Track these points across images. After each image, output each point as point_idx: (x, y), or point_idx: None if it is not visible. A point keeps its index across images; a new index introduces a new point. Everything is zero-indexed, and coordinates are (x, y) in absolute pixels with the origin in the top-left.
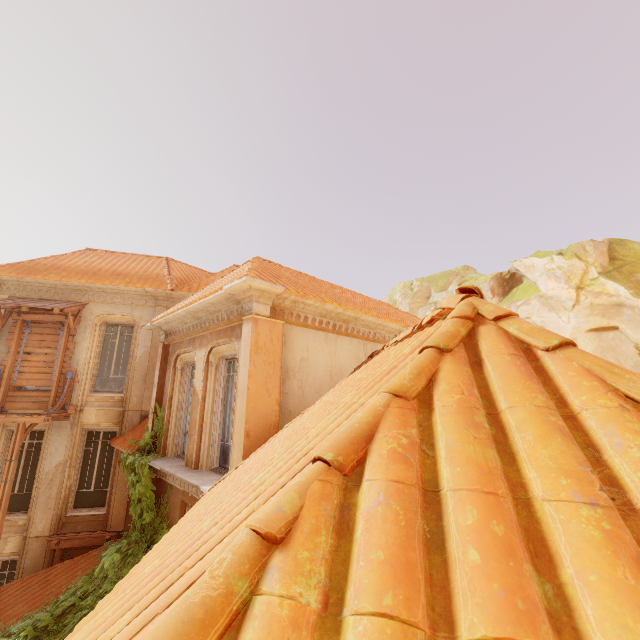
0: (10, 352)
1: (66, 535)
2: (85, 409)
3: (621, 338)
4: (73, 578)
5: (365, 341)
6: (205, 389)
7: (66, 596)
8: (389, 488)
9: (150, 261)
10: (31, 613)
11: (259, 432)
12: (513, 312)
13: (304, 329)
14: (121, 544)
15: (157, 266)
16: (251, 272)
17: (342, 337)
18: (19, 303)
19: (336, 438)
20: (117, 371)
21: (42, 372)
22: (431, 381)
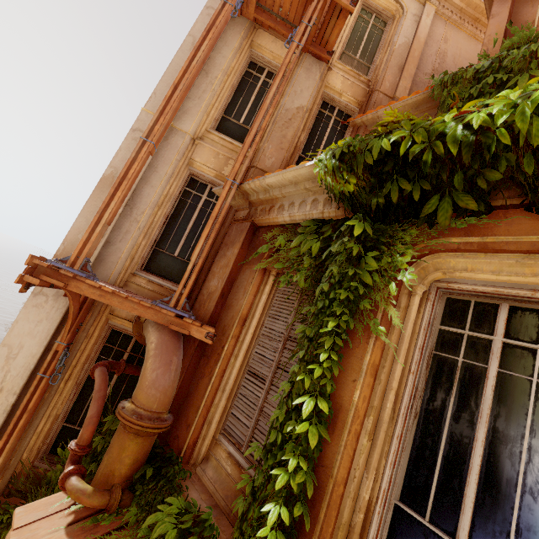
0: None
1: None
2: (332, 70)
3: None
4: None
5: None
6: None
7: None
8: None
9: None
10: None
11: None
12: None
13: None
14: None
15: None
16: None
17: None
18: None
19: None
20: (362, 57)
21: None
22: None
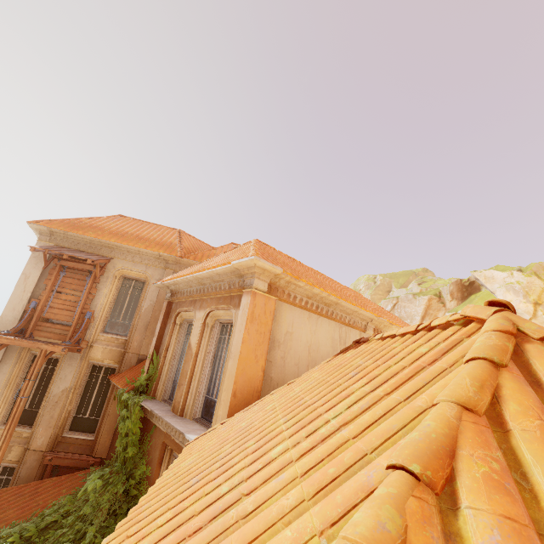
0: (46, 289)
1: (59, 453)
2: (94, 346)
3: None
4: (58, 495)
5: (341, 324)
6: (199, 346)
7: (51, 511)
8: (503, 525)
9: (166, 231)
10: (19, 521)
11: (244, 393)
12: None
13: (292, 307)
14: (104, 471)
15: (171, 236)
16: (257, 252)
17: (322, 318)
18: (62, 251)
19: (415, 447)
20: (125, 317)
21: (67, 309)
22: (494, 396)
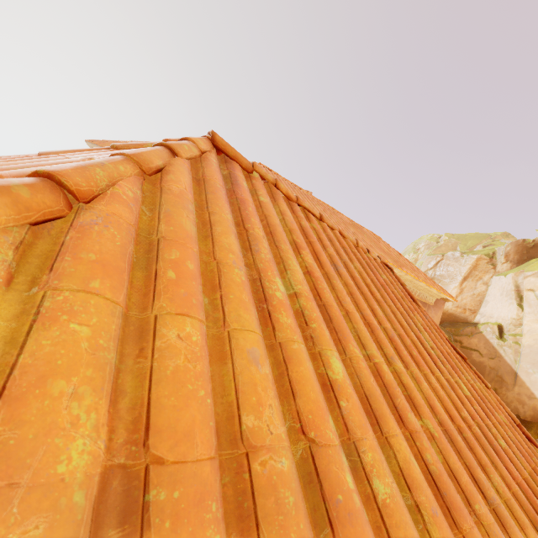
0: None
1: None
2: None
3: None
4: None
5: None
6: None
7: None
8: None
9: None
10: None
11: None
12: (189, 138)
13: None
14: None
15: None
16: None
17: None
18: None
19: None
20: None
21: None
22: None
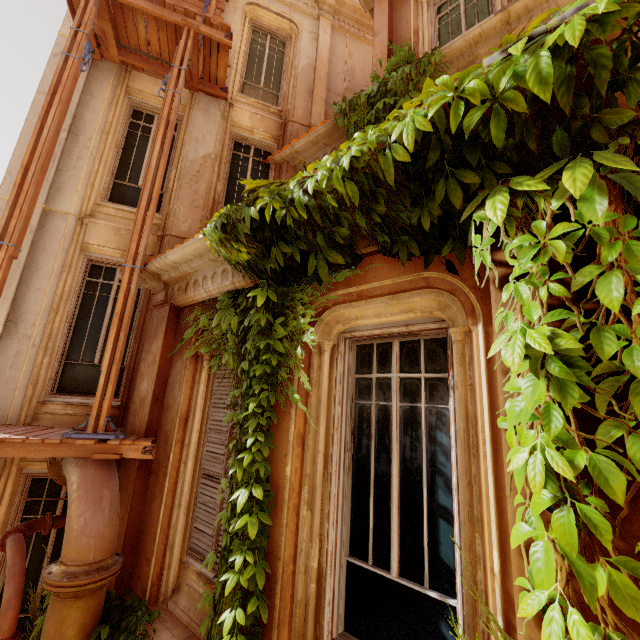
0: None
1: None
2: (235, 106)
3: None
4: None
5: None
6: None
7: None
8: None
9: None
10: None
11: None
12: None
13: None
14: None
15: None
16: None
17: None
18: None
19: None
20: (267, 85)
21: None
22: None
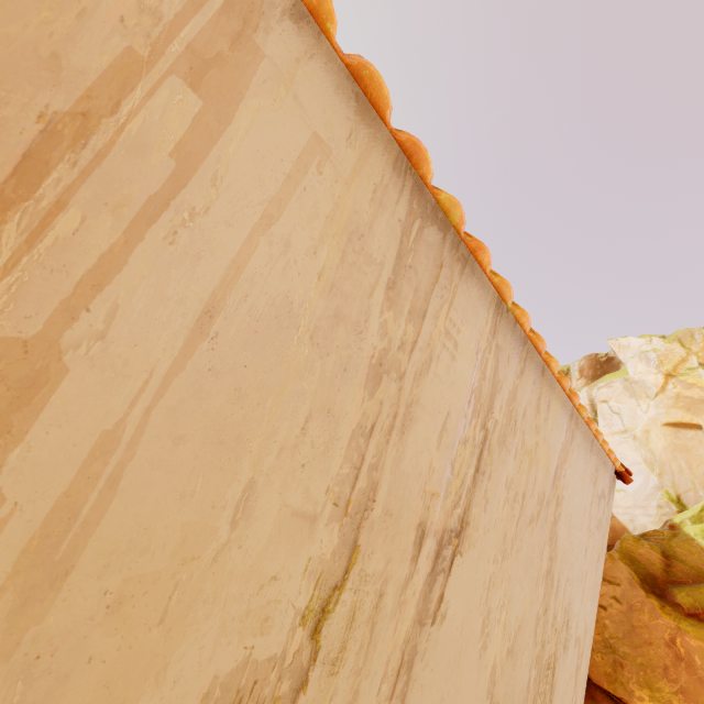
0: None
1: None
2: None
3: (702, 439)
4: None
5: None
6: None
7: None
8: None
9: None
10: None
11: None
12: None
13: None
14: None
15: None
16: None
17: None
18: None
19: None
20: None
21: None
22: None
